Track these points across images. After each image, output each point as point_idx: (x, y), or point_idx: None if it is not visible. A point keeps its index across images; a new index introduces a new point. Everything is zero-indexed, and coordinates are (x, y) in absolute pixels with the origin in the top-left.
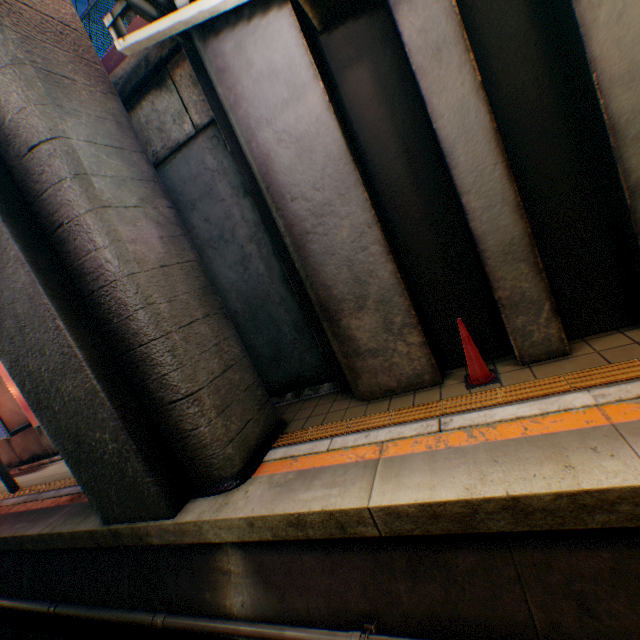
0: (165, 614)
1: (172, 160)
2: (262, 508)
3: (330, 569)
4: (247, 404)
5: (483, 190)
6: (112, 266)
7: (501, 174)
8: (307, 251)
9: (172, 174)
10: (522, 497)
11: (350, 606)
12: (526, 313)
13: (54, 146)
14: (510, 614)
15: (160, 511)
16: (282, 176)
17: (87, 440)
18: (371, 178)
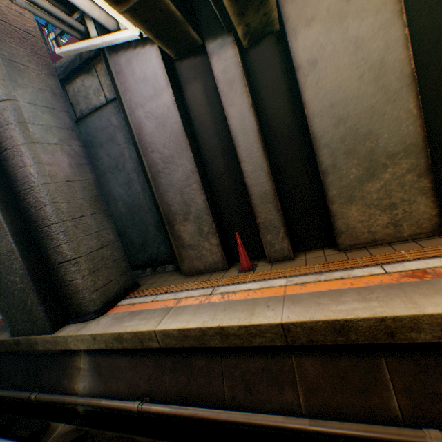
0: (38, 392)
1: (92, 116)
2: (102, 329)
3: (134, 367)
4: (113, 270)
5: (252, 161)
6: (34, 177)
7: (261, 154)
8: (159, 182)
9: (91, 124)
10: (225, 327)
11: (140, 388)
12: (272, 233)
13: (7, 104)
14: (215, 392)
15: (45, 329)
16: (147, 137)
17: (6, 281)
18: (199, 145)
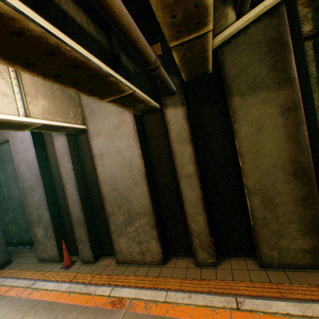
0: None
1: (5, 144)
2: None
3: None
4: None
5: (73, 199)
6: None
7: (78, 196)
8: (26, 199)
9: (4, 149)
10: None
11: None
12: (84, 244)
13: None
14: None
15: None
16: (22, 172)
17: None
18: (54, 179)
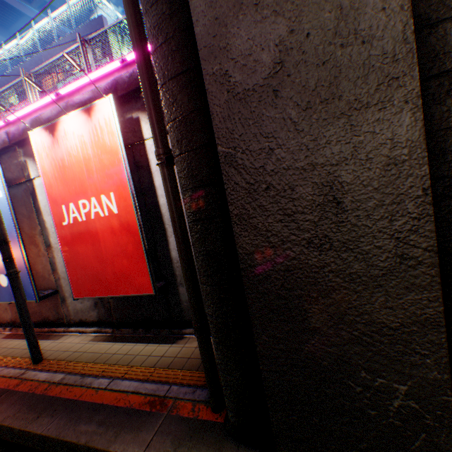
0: None
1: None
2: None
3: None
4: None
5: None
6: None
7: None
8: None
9: None
10: None
11: None
12: None
13: None
14: None
15: None
16: None
17: (342, 380)
18: None
